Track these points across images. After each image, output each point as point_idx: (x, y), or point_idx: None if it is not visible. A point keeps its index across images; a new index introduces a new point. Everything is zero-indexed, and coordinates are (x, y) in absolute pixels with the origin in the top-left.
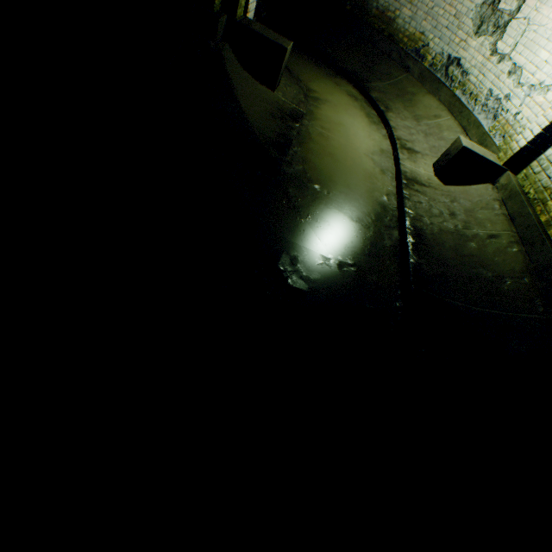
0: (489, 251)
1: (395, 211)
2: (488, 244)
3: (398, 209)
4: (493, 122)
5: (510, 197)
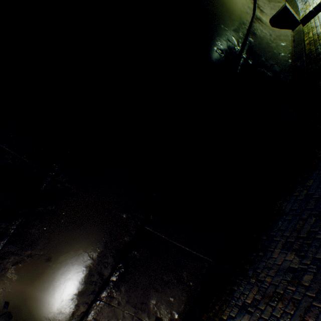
0: (279, 47)
1: (247, 27)
2: (280, 46)
3: (249, 26)
4: (304, 6)
5: (296, 34)
